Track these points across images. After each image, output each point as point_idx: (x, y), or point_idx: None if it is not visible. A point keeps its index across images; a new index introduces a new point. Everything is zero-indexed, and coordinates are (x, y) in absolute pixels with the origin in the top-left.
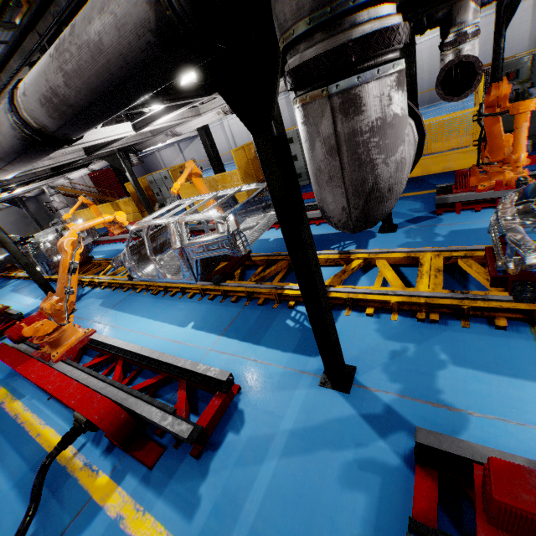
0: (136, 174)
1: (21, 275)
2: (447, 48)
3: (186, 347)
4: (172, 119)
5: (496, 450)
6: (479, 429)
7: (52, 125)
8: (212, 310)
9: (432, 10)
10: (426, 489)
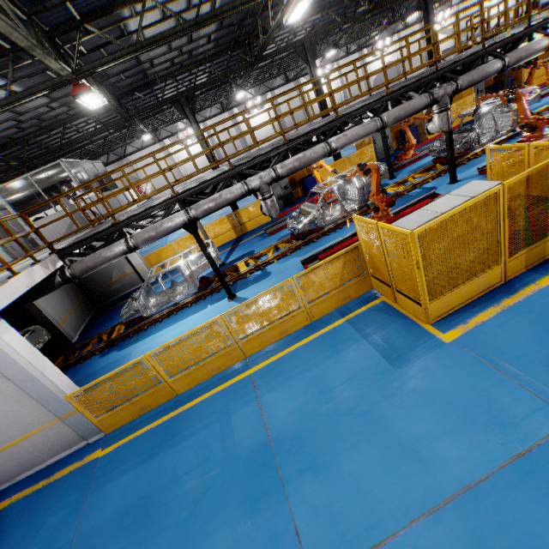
0: None
1: (271, 257)
2: None
3: None
4: None
5: None
6: None
7: None
8: None
9: None
10: None
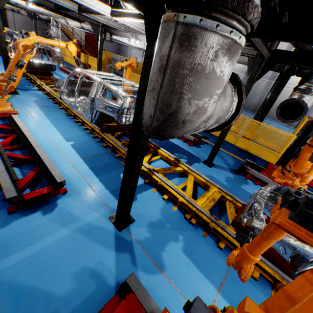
0: (111, 51)
1: None
2: (297, 91)
3: (59, 152)
4: (137, 26)
5: (161, 311)
6: (167, 292)
7: None
8: (89, 143)
9: (303, 65)
10: (111, 309)
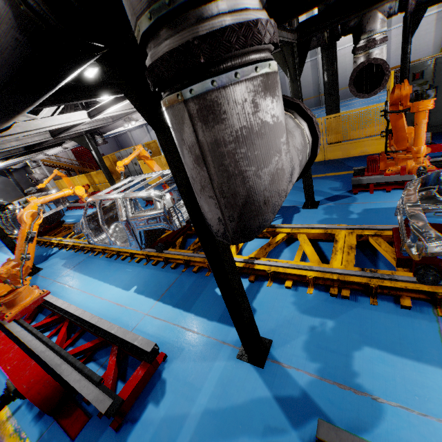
0: (111, 150)
1: None
2: (359, 51)
3: (126, 310)
4: (125, 108)
5: None
6: (383, 417)
7: None
8: (154, 275)
9: (345, 19)
10: None
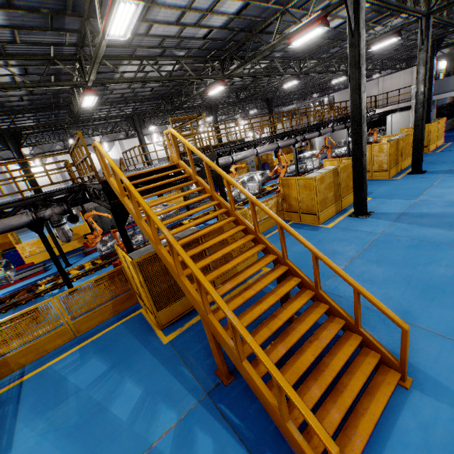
0: None
1: None
2: None
3: None
4: None
5: None
6: None
7: None
8: None
9: None
10: None
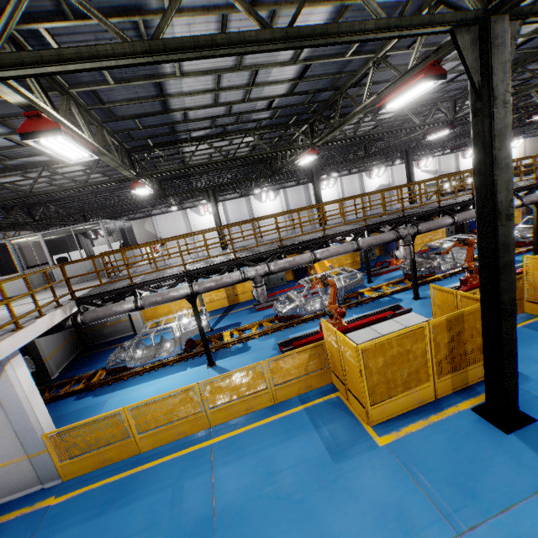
0: None
1: (254, 333)
2: None
3: None
4: None
5: None
6: None
7: (525, 205)
8: None
9: None
10: None
